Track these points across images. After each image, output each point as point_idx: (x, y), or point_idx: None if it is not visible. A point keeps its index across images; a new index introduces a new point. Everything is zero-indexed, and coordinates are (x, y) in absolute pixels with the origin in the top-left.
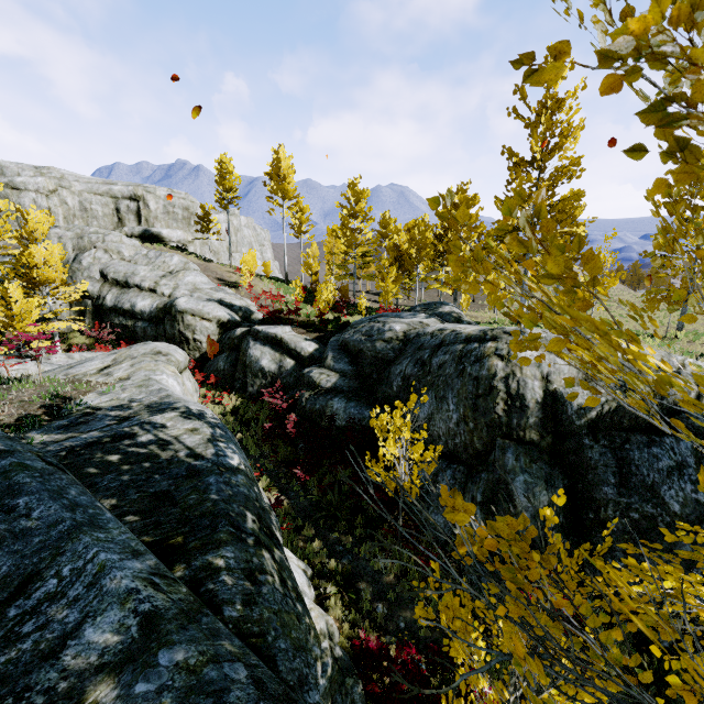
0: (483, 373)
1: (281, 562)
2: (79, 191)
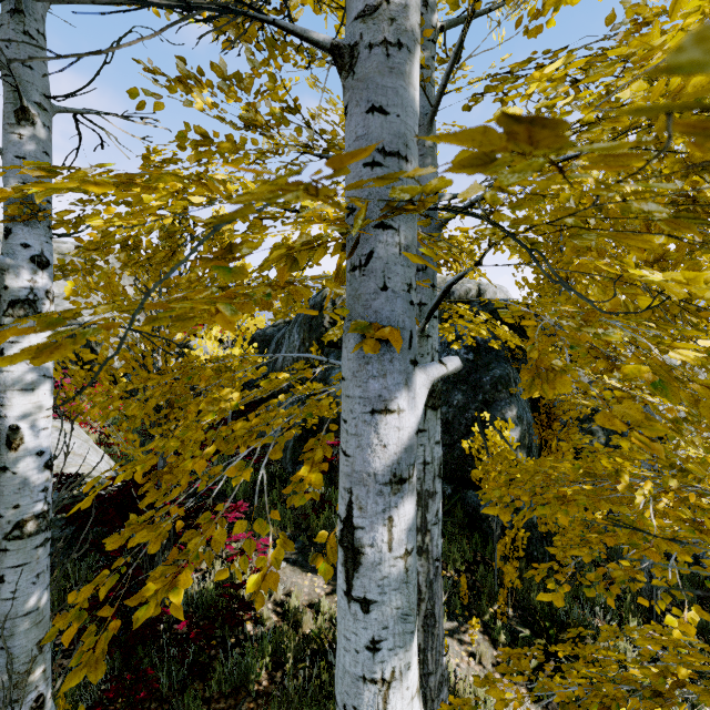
0: (318, 300)
1: None
2: None
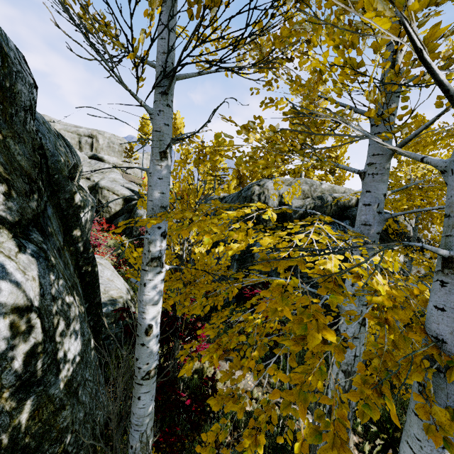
0: (249, 194)
1: (63, 143)
2: (59, 129)
